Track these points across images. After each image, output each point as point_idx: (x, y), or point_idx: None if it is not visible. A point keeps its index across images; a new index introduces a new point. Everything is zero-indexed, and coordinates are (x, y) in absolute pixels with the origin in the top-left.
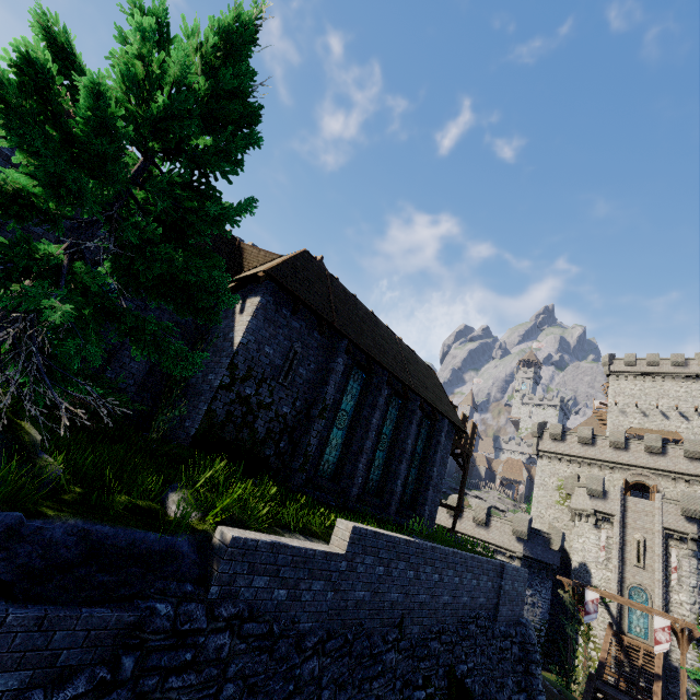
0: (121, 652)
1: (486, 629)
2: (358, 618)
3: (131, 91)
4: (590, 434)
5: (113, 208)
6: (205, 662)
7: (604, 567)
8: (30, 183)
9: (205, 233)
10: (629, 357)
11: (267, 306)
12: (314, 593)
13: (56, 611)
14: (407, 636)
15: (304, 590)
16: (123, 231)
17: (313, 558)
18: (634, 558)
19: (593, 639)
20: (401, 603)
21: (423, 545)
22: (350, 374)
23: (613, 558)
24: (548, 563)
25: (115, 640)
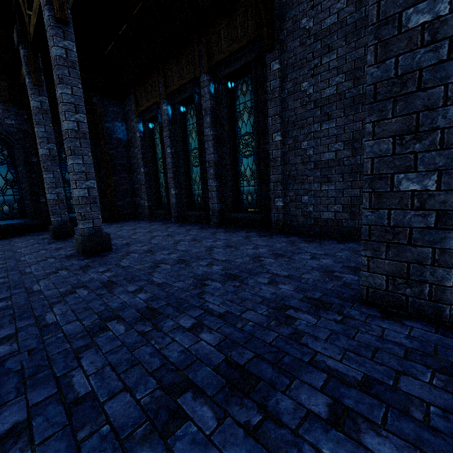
0: None
1: None
2: None
3: None
4: None
5: None
6: None
7: None
8: None
9: None
10: None
11: None
12: None
13: None
14: None
15: None
16: None
17: None
18: None
19: None
20: None
21: None
22: None
23: None
24: None
25: None
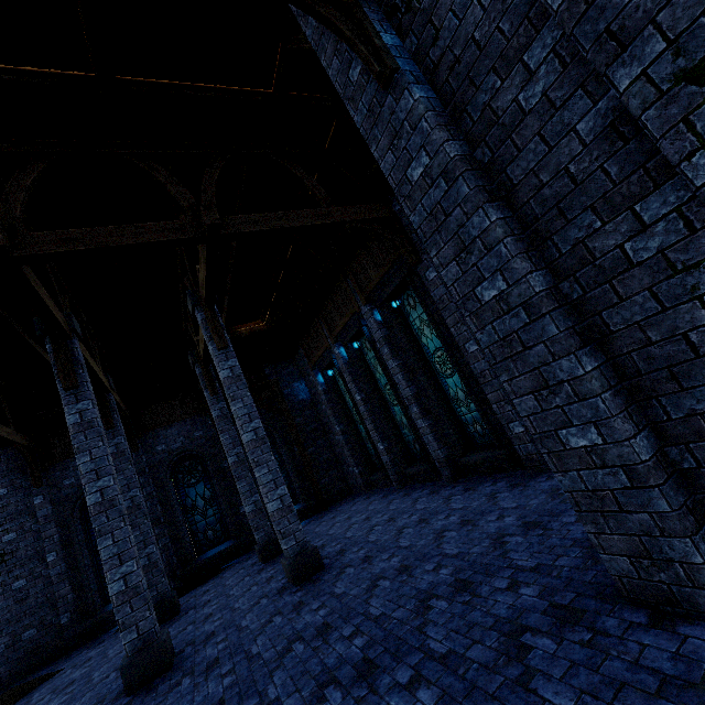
0: None
1: None
2: None
3: None
4: None
5: None
6: None
7: None
8: None
9: None
10: None
11: None
12: None
13: None
14: None
15: None
16: None
17: None
18: None
19: None
20: None
21: None
22: None
23: None
24: None
25: None
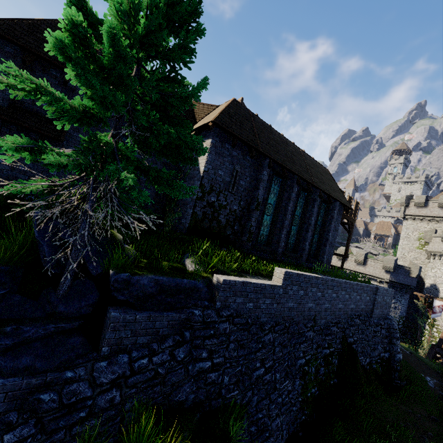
0: (183, 330)
1: (365, 321)
2: (290, 316)
3: (125, 21)
4: None
5: (128, 104)
6: (219, 334)
7: None
8: (90, 103)
9: (181, 109)
10: None
11: (216, 145)
12: (267, 304)
13: (154, 314)
14: (318, 324)
15: (261, 303)
16: (136, 118)
17: (264, 288)
18: None
19: (436, 326)
20: (314, 308)
21: (326, 279)
22: (272, 181)
23: None
24: (407, 285)
25: (179, 325)
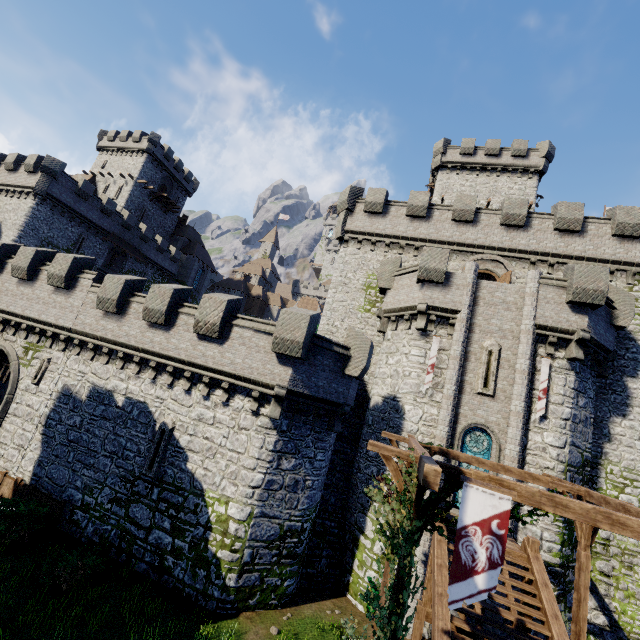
0: None
1: None
2: None
3: None
4: (426, 201)
5: None
6: None
7: (427, 400)
8: None
9: None
10: (468, 142)
11: None
12: None
13: None
14: None
15: None
16: None
17: None
18: (481, 380)
19: None
20: None
21: None
22: None
23: (446, 383)
24: (336, 403)
25: None
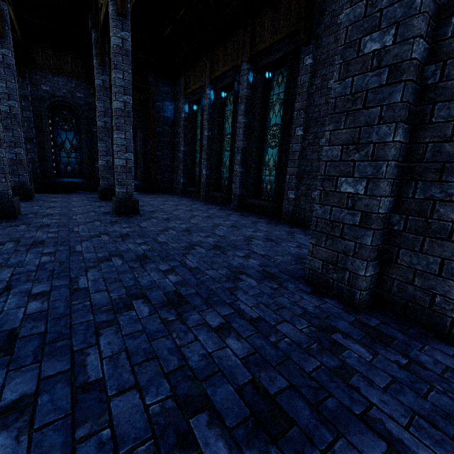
0: None
1: None
2: None
3: None
4: None
5: None
6: None
7: None
8: None
9: None
10: None
11: None
12: None
13: None
14: None
15: None
16: None
17: None
18: None
19: None
20: None
21: None
22: None
23: None
24: None
25: None
